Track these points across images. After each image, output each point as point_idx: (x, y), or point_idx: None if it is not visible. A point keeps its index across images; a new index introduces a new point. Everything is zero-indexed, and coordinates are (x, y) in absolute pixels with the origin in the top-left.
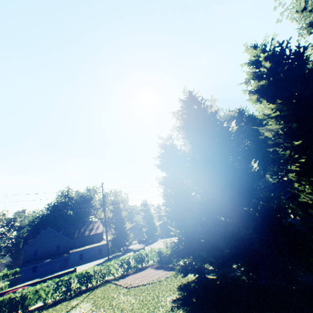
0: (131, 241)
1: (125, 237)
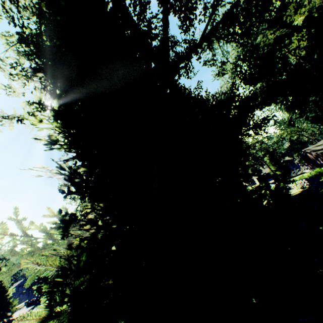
0: (15, 309)
1: (7, 308)
